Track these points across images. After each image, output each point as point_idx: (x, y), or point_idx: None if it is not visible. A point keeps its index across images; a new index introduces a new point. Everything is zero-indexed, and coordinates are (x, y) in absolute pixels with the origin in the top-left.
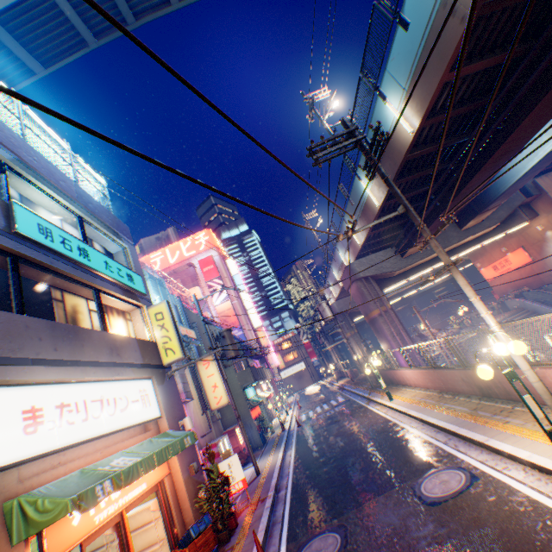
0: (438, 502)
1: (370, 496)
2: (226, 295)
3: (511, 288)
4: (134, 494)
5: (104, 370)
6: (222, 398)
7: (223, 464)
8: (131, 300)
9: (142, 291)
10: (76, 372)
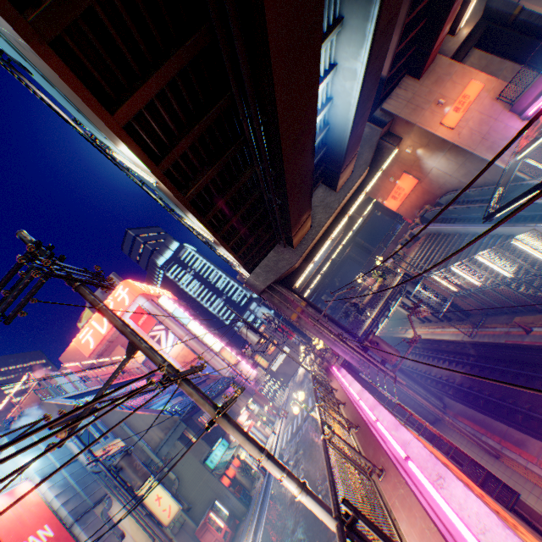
0: None
1: None
2: (173, 337)
3: (416, 210)
4: None
5: None
6: (172, 507)
7: None
8: None
9: None
10: None
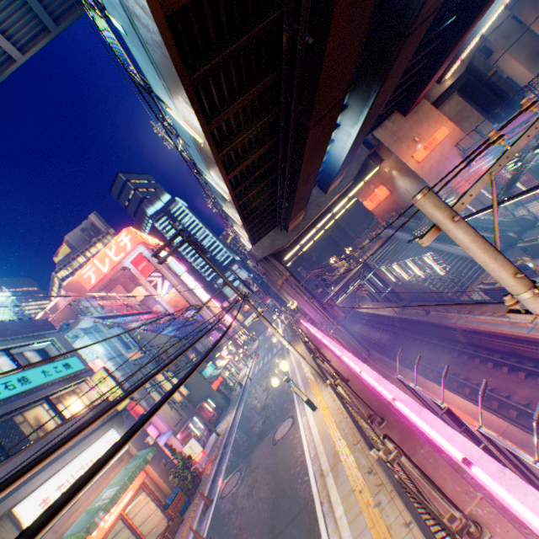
0: (277, 442)
1: (258, 443)
2: (168, 284)
3: (386, 214)
4: (125, 501)
5: (77, 449)
6: (183, 392)
7: (186, 447)
8: (76, 382)
9: (82, 367)
10: (59, 464)
